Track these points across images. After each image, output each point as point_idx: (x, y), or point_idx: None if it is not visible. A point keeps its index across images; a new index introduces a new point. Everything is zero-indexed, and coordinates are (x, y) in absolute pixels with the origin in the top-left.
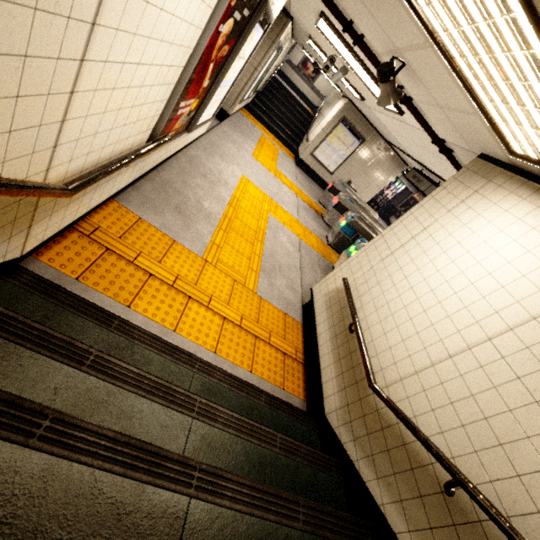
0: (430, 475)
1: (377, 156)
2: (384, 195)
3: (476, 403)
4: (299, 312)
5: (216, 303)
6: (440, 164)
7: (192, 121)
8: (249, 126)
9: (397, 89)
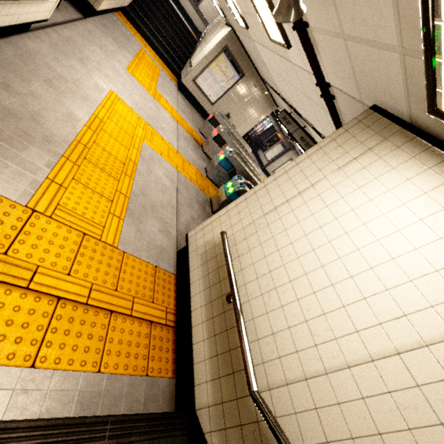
0: None
1: (254, 93)
2: (254, 130)
3: None
4: (173, 260)
5: (45, 277)
6: (313, 109)
7: None
8: (125, 34)
9: None
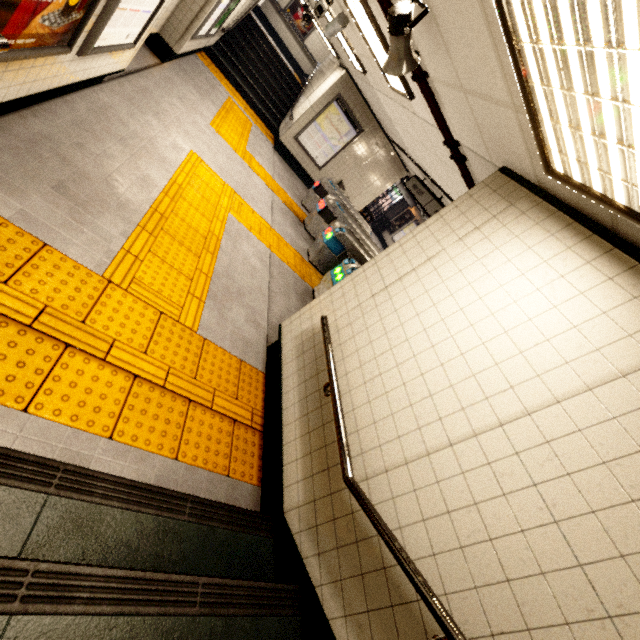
0: (415, 618)
1: (375, 154)
2: (379, 204)
3: (480, 516)
4: (262, 356)
5: (122, 352)
6: (448, 174)
7: (80, 30)
8: (210, 80)
9: (413, 51)
